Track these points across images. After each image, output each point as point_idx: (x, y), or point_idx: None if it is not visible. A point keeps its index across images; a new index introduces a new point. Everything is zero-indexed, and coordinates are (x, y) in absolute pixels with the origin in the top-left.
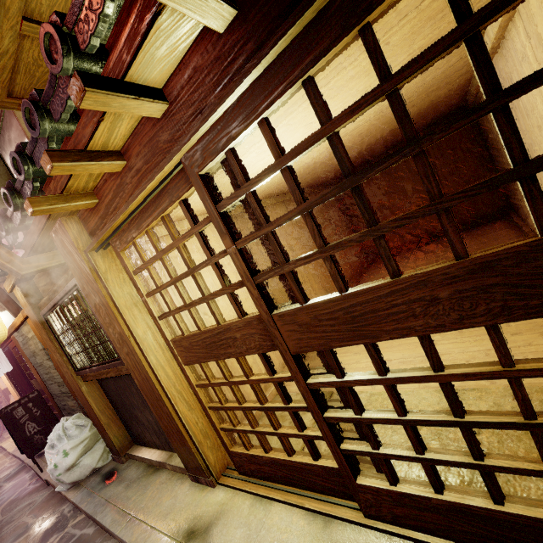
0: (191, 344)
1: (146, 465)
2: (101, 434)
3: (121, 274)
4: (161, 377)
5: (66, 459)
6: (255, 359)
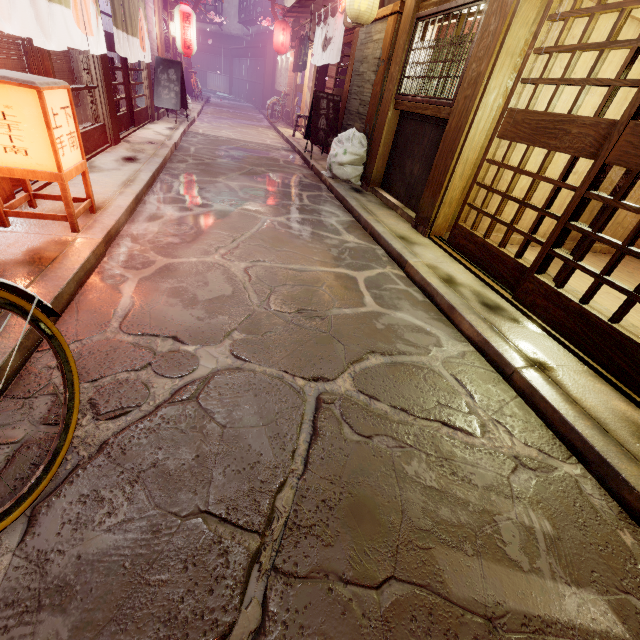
0: (523, 120)
1: (382, 202)
2: (369, 161)
3: (532, 13)
4: (471, 135)
5: (343, 156)
6: (516, 204)
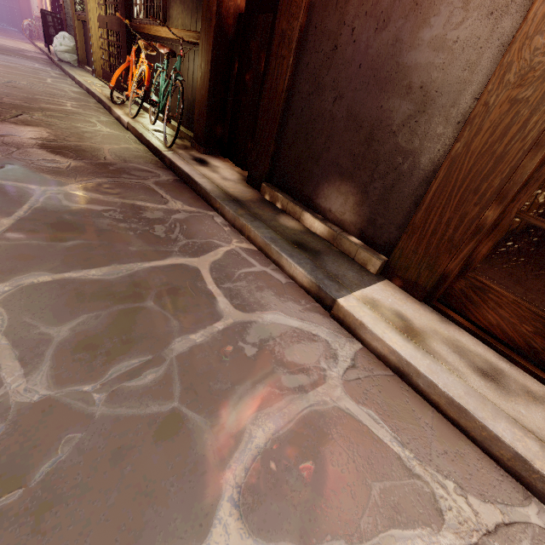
0: (101, 20)
1: (86, 71)
2: (77, 50)
3: None
4: (93, 27)
5: (61, 47)
6: None
